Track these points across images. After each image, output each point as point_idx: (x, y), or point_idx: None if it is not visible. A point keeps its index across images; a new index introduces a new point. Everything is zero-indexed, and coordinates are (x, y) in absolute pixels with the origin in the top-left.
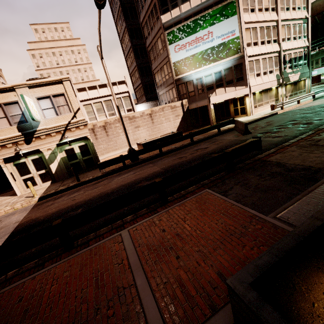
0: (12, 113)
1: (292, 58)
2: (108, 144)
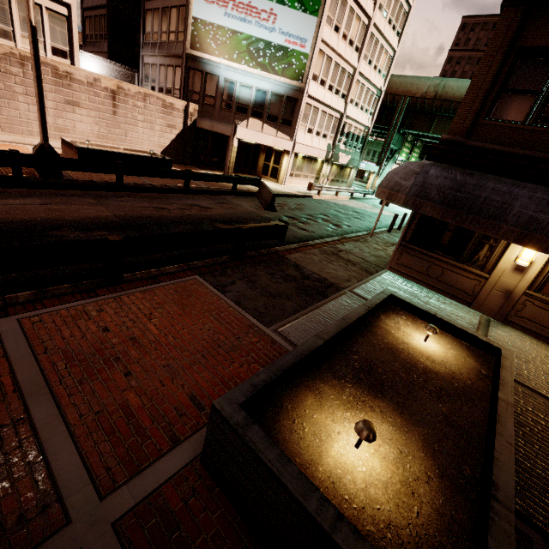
0: None
1: (351, 133)
2: None
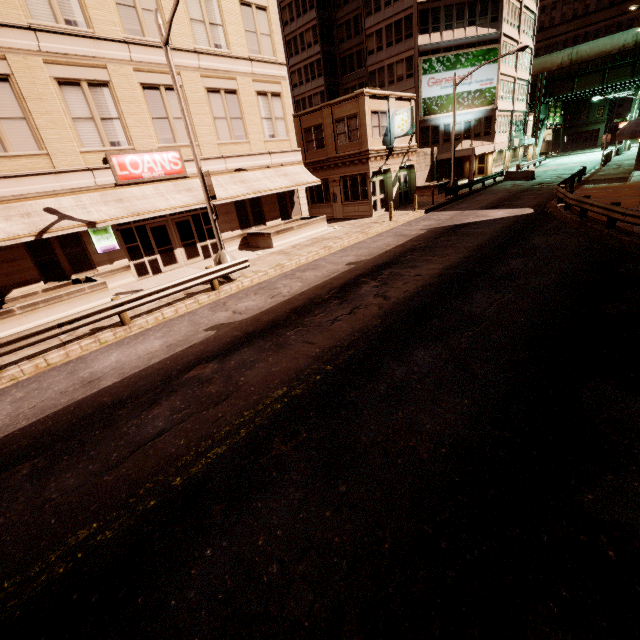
0: (382, 124)
1: (517, 121)
2: None
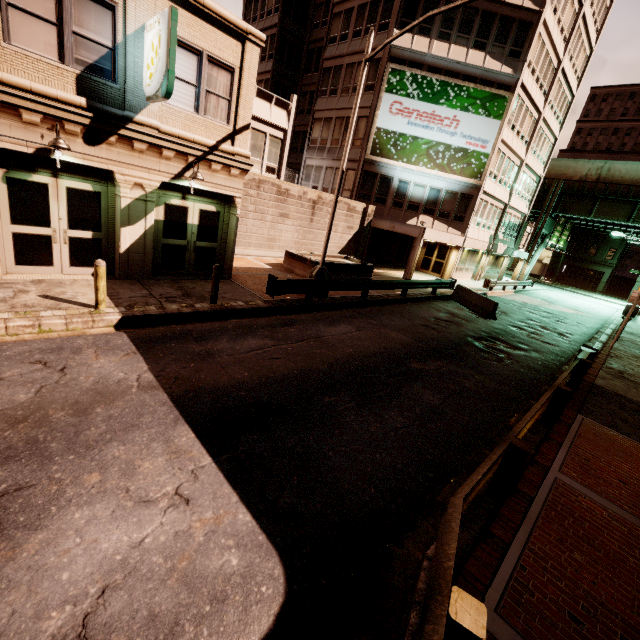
0: (84, 28)
1: (510, 222)
2: None
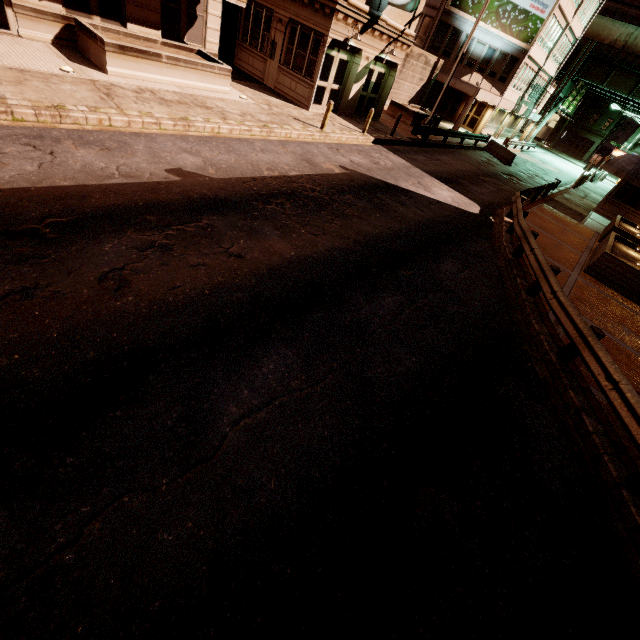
0: None
1: (538, 84)
2: None
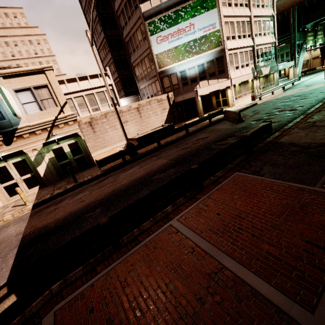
0: None
1: (263, 53)
2: (96, 141)
